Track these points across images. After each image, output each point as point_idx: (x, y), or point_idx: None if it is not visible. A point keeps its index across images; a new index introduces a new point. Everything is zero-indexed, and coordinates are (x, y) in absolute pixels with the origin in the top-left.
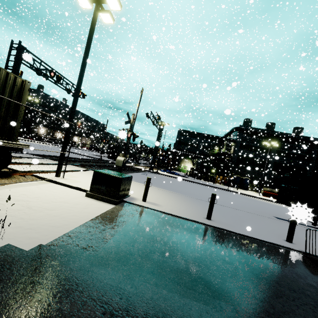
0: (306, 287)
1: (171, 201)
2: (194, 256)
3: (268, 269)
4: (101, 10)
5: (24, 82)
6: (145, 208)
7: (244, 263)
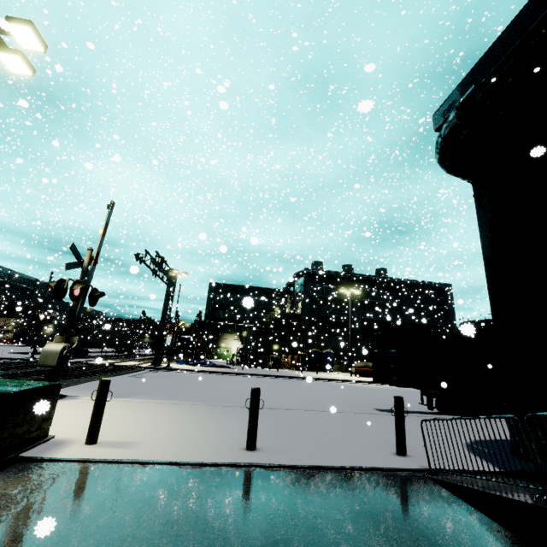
0: None
1: (173, 427)
2: None
3: None
4: None
5: None
6: (84, 464)
7: None
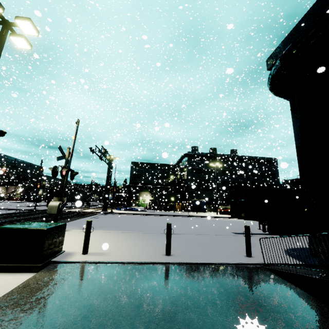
0: (275, 309)
1: (124, 244)
2: (147, 319)
3: (236, 300)
4: (12, 33)
5: None
6: (85, 264)
7: (211, 303)
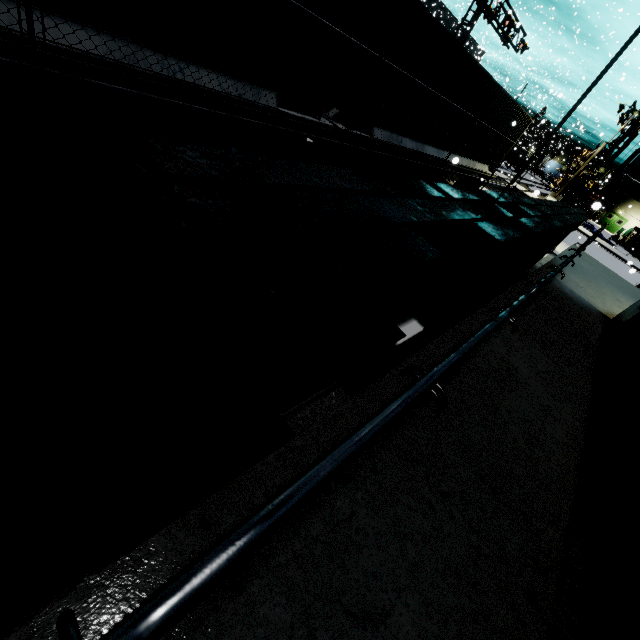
0: None
1: None
2: None
3: None
4: None
5: (530, 121)
6: None
7: None
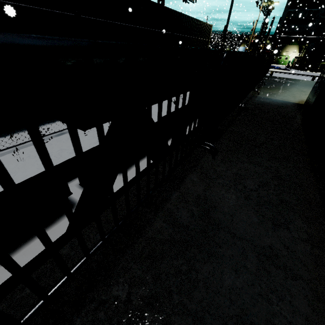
0: None
1: None
2: None
3: None
4: None
5: (211, 26)
6: None
7: None
